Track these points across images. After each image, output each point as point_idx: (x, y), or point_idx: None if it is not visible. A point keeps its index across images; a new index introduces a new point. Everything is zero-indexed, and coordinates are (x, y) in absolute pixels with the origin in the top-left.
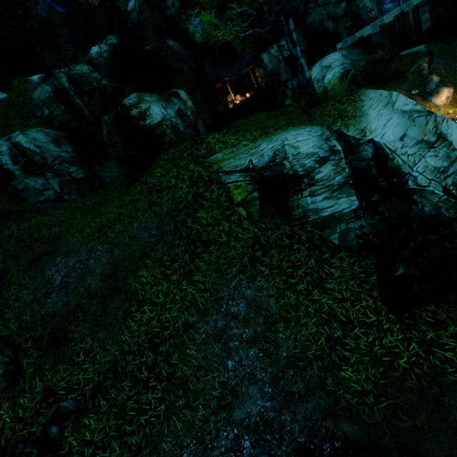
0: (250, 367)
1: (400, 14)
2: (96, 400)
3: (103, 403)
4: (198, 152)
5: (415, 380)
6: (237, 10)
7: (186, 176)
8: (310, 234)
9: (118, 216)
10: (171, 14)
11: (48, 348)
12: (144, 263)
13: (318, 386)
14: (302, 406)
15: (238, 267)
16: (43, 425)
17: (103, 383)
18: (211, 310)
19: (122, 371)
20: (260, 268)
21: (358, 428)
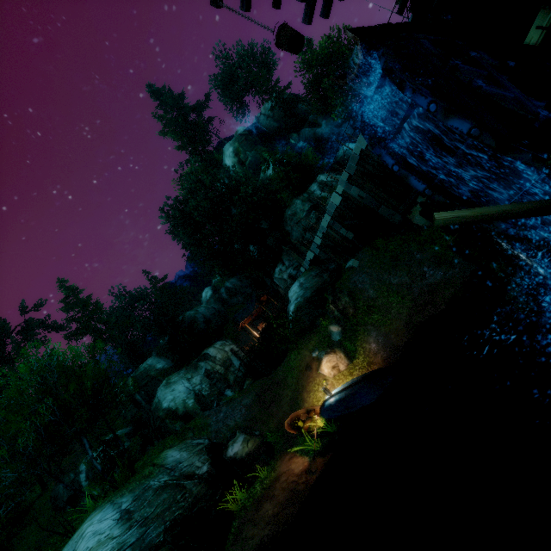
0: None
1: (324, 234)
2: None
3: None
4: None
5: None
6: None
7: None
8: None
9: None
10: None
11: None
12: None
13: None
14: None
15: None
16: None
17: None
18: None
19: None
20: None
21: None
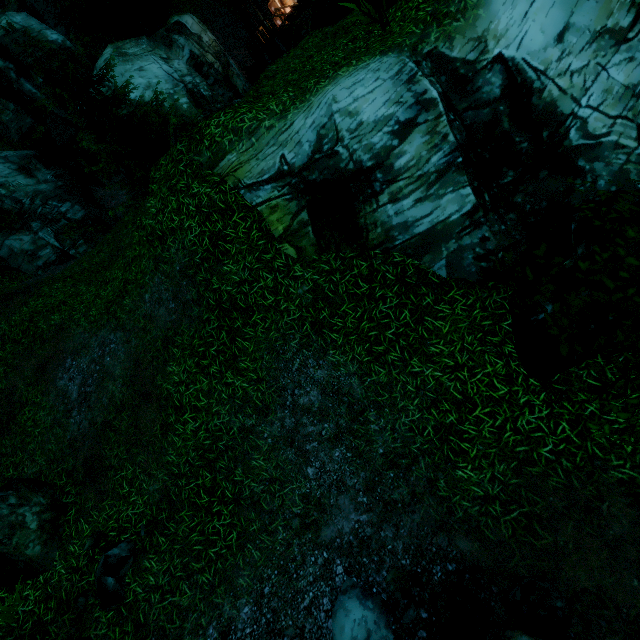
0: (337, 472)
1: None
2: (153, 538)
3: (162, 540)
4: (200, 158)
5: (562, 478)
6: None
7: (192, 206)
8: (400, 268)
9: (124, 285)
10: None
11: (85, 481)
12: (171, 353)
13: (426, 492)
14: (407, 518)
15: (298, 340)
16: (96, 577)
17: (158, 516)
18: (272, 407)
19: (177, 499)
20: (331, 336)
21: (479, 547)
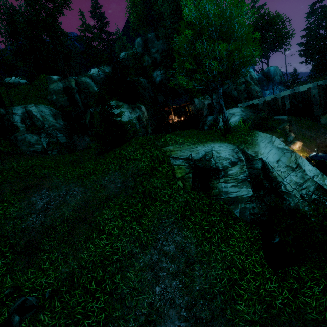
0: (172, 294)
1: (274, 98)
2: (52, 301)
3: (57, 304)
4: (158, 143)
5: (287, 317)
6: (198, 77)
7: (148, 154)
8: (221, 206)
9: (93, 171)
10: (145, 65)
11: (21, 253)
12: (108, 204)
13: (220, 314)
14: None
15: (173, 219)
16: (9, 313)
17: (60, 288)
18: (149, 246)
19: (76, 281)
20: (188, 223)
21: None
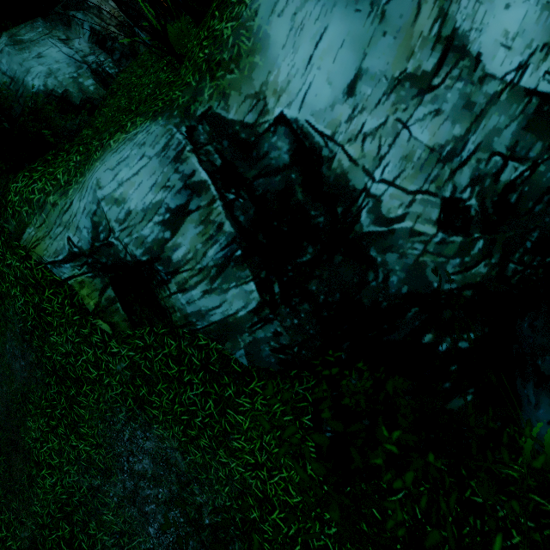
0: (173, 534)
1: None
2: None
3: None
4: (8, 226)
5: None
6: None
7: (10, 276)
8: (204, 353)
9: None
10: None
11: None
12: (28, 409)
13: None
14: None
15: (124, 413)
16: None
17: None
18: (113, 470)
19: (42, 549)
20: (153, 412)
21: None
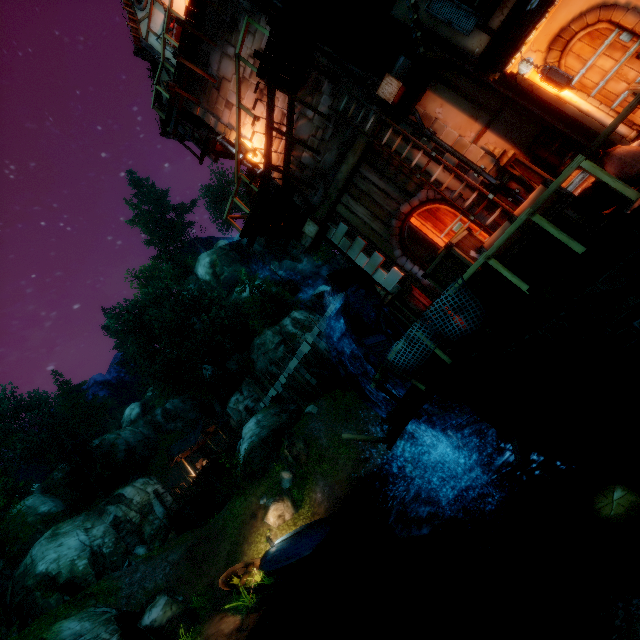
0: None
1: (290, 375)
2: None
3: None
4: None
5: None
6: None
7: None
8: None
9: None
10: None
11: None
12: None
13: None
14: None
15: None
16: None
17: None
18: None
19: None
20: None
21: None
